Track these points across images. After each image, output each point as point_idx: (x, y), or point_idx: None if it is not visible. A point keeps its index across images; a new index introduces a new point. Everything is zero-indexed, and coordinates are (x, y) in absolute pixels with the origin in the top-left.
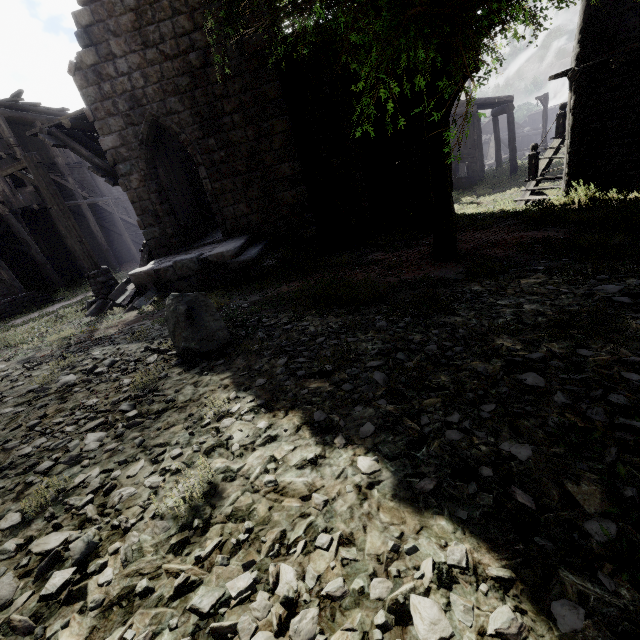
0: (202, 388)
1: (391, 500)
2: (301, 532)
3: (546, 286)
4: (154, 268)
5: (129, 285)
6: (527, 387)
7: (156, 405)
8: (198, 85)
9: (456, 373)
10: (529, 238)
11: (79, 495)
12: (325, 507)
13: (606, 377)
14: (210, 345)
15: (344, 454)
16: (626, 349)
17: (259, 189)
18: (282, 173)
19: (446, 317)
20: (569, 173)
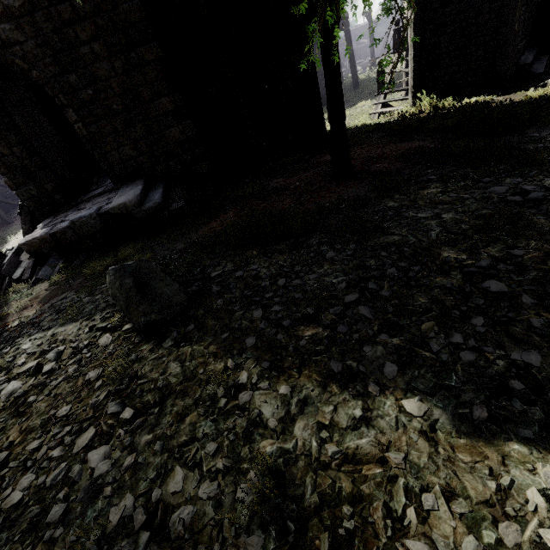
0: (190, 362)
1: (458, 437)
2: (400, 498)
3: (448, 194)
4: (48, 232)
5: (21, 255)
6: (495, 294)
7: (148, 395)
8: (36, 6)
9: (429, 292)
10: (404, 149)
11: (126, 535)
12: (405, 463)
13: (547, 272)
14: (171, 312)
15: (385, 401)
16: (544, 243)
17: (142, 128)
18: (164, 108)
19: (384, 237)
20: (414, 86)
